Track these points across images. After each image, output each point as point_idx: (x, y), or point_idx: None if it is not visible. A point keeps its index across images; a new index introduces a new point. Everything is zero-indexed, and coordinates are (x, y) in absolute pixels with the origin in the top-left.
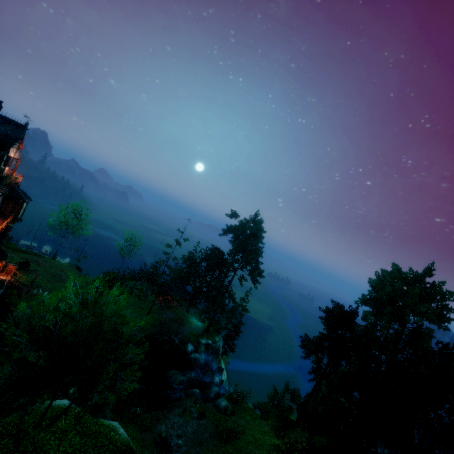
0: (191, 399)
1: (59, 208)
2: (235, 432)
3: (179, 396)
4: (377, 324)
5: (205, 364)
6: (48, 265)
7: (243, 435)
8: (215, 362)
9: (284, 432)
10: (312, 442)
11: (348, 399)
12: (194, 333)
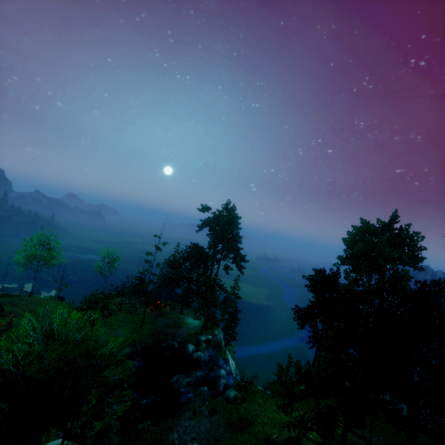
0: (199, 399)
1: (25, 242)
2: (249, 418)
3: (188, 399)
4: (357, 279)
5: (210, 360)
6: (25, 303)
7: (257, 420)
8: (219, 355)
9: (292, 406)
10: (319, 409)
11: (347, 356)
12: (192, 332)
